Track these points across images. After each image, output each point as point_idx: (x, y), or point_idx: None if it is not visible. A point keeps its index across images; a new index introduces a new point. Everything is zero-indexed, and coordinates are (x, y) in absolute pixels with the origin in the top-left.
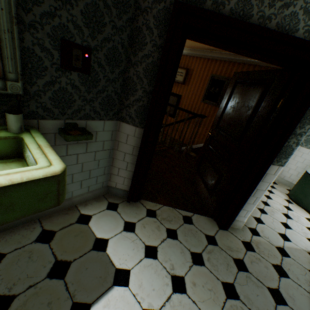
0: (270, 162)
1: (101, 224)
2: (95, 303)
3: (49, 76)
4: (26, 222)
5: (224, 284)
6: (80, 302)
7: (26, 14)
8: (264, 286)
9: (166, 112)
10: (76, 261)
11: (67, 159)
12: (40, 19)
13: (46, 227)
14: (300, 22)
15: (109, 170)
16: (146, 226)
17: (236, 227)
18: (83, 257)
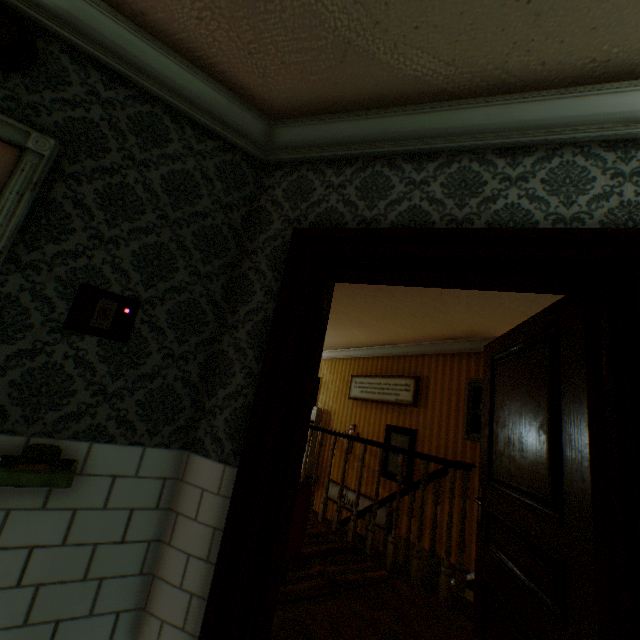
0: None
1: None
2: None
3: (30, 340)
4: None
5: None
6: None
7: (31, 252)
8: None
9: (390, 472)
10: None
11: None
12: (53, 259)
13: None
14: (532, 212)
15: (133, 631)
16: None
17: None
18: None
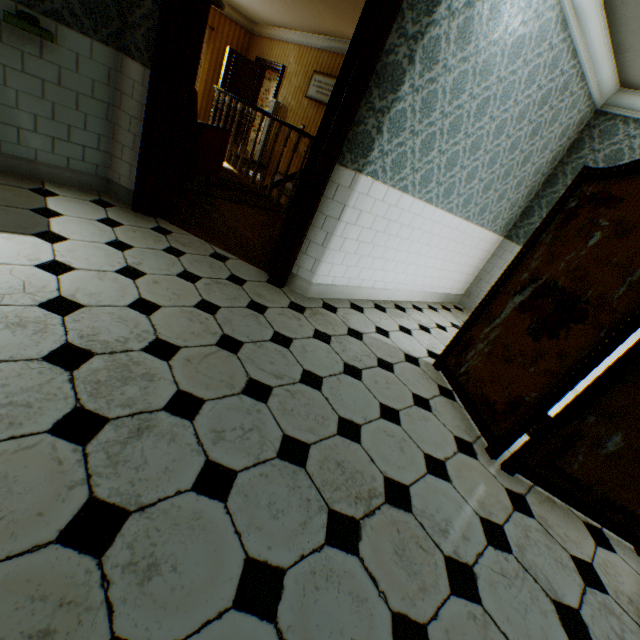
0: (334, 154)
1: (67, 205)
2: None
3: None
4: None
5: (206, 302)
6: None
7: None
8: (272, 329)
9: None
10: None
11: (25, 81)
12: None
13: None
14: None
15: (110, 148)
16: (139, 233)
17: (300, 293)
18: (11, 208)
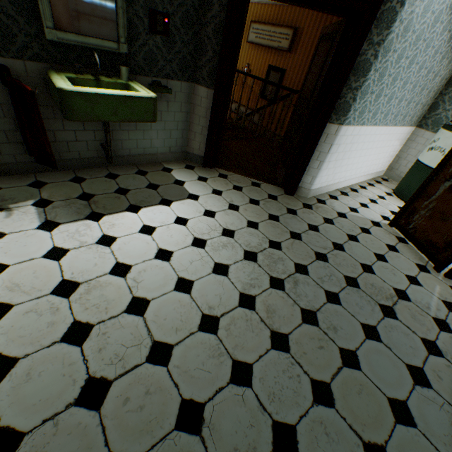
0: (327, 119)
1: (180, 174)
2: (175, 201)
3: (142, 40)
4: (127, 164)
5: (270, 215)
6: (167, 199)
7: None
8: (305, 222)
9: (265, 96)
10: (163, 186)
11: None
12: None
13: (141, 169)
14: None
15: (187, 135)
16: (216, 182)
17: (303, 196)
18: (167, 185)
